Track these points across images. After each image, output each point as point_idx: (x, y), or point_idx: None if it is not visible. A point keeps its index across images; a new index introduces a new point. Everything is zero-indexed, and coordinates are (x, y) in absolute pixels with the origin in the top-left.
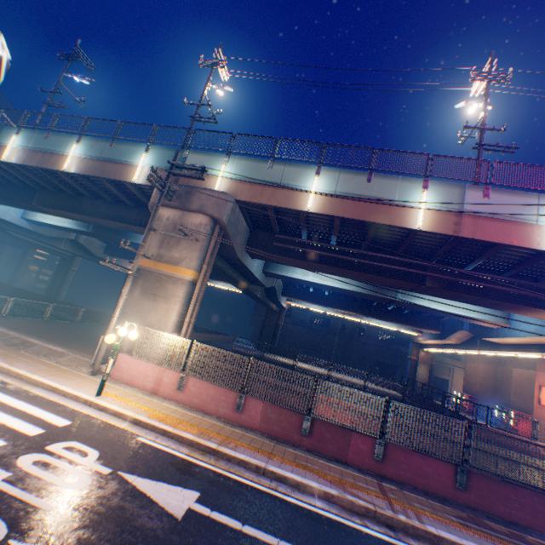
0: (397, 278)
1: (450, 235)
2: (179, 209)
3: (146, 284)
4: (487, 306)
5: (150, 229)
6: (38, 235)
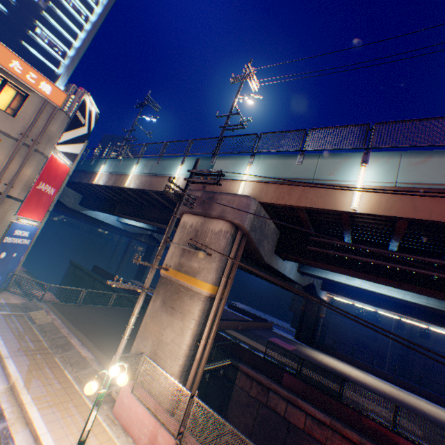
0: None
1: None
2: (201, 216)
3: (166, 295)
4: None
5: (165, 240)
6: (127, 232)
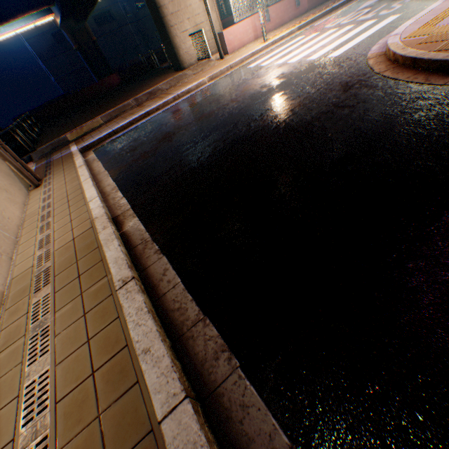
0: None
1: None
2: None
3: None
4: None
5: None
6: None
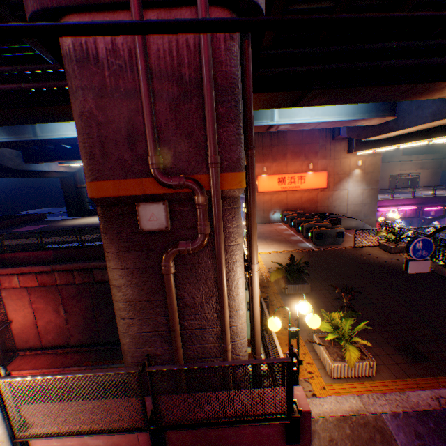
0: None
1: None
2: None
3: None
4: (60, 119)
5: None
6: None
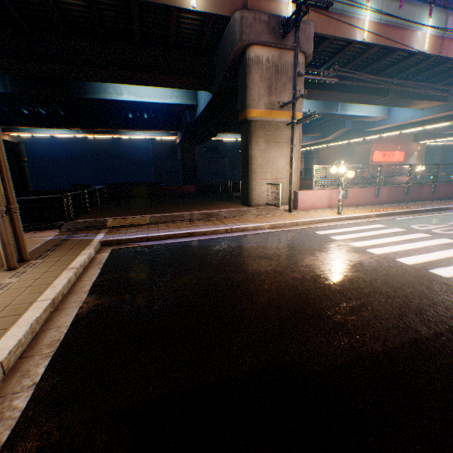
0: (375, 95)
1: (437, 56)
2: (274, 48)
3: (267, 135)
4: (402, 106)
5: (297, 75)
6: None
